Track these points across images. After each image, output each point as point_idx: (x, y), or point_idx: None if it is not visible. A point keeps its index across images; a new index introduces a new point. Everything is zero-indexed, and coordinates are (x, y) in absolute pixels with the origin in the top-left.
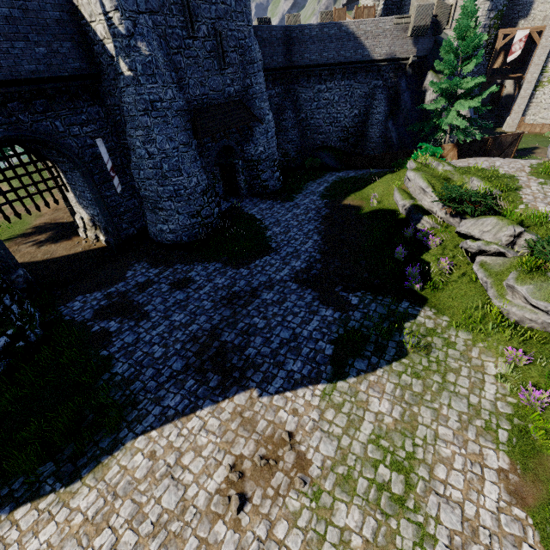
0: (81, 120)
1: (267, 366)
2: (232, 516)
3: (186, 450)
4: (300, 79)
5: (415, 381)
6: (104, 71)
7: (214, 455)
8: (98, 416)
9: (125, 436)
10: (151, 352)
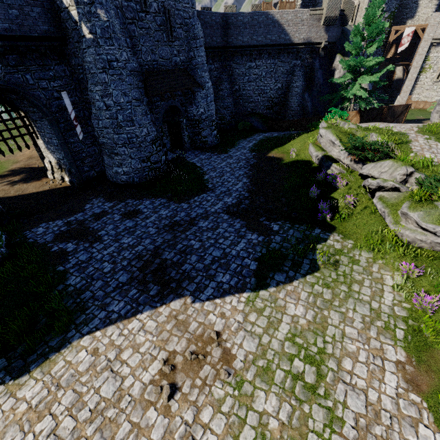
0: (49, 76)
1: (200, 278)
2: (163, 403)
3: (126, 347)
4: (234, 57)
5: (325, 291)
6: (69, 35)
7: (150, 351)
8: (50, 320)
9: (73, 336)
10: (101, 268)
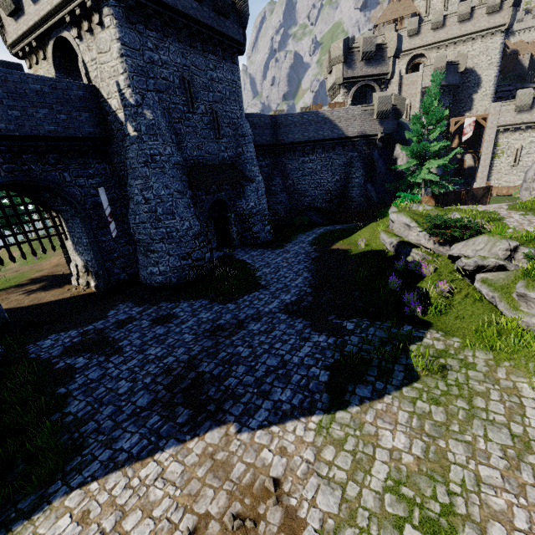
0: (88, 174)
1: (250, 396)
2: None
3: (132, 509)
4: (286, 153)
5: (435, 409)
6: (114, 136)
7: (169, 514)
8: (30, 466)
9: (56, 492)
10: (116, 388)
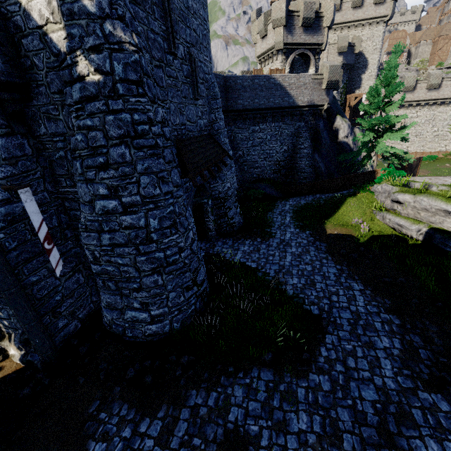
0: None
1: None
2: None
3: None
4: (236, 121)
5: None
6: (39, 80)
7: None
8: None
9: None
10: None
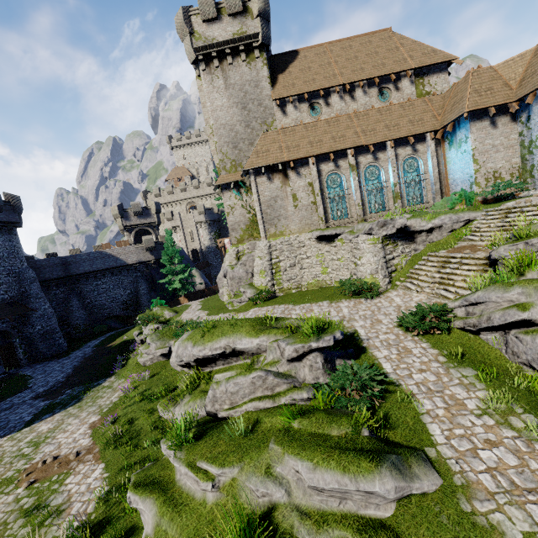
0: None
1: None
2: None
3: None
4: (81, 281)
5: (76, 410)
6: None
7: None
8: None
9: None
10: None
